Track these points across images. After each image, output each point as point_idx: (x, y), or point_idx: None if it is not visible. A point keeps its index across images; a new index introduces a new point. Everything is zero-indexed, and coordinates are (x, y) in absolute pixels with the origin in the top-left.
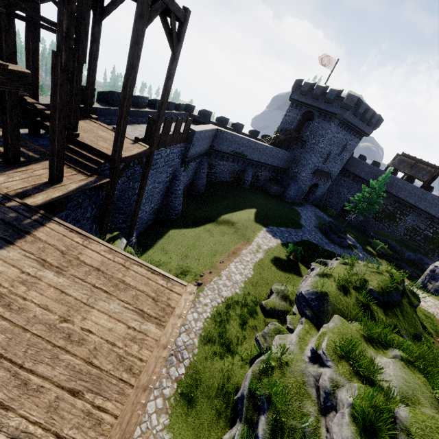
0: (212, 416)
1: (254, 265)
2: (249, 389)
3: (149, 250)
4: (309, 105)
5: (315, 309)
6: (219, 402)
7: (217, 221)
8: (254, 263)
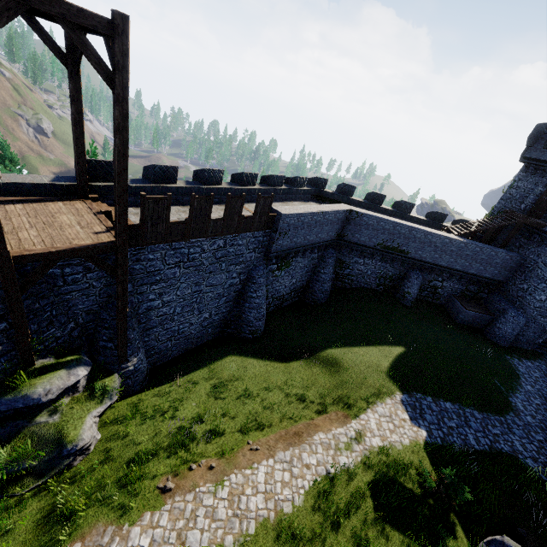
0: None
1: (314, 484)
2: None
3: (169, 384)
4: None
5: None
6: None
7: (315, 356)
8: (320, 475)
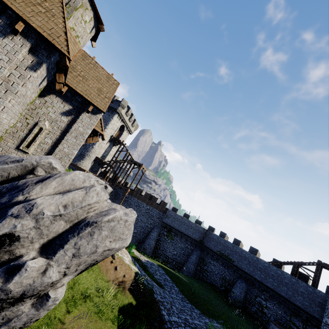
0: None
1: None
2: None
3: None
4: None
5: None
6: None
7: None
8: None
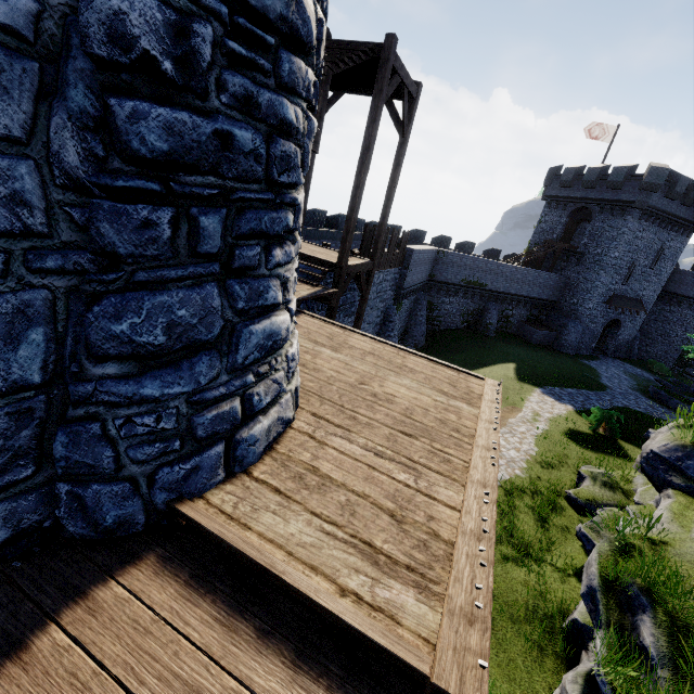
0: (527, 649)
1: (537, 438)
2: (601, 578)
3: None
4: (579, 200)
5: (690, 472)
6: (534, 631)
7: None
8: (534, 435)
